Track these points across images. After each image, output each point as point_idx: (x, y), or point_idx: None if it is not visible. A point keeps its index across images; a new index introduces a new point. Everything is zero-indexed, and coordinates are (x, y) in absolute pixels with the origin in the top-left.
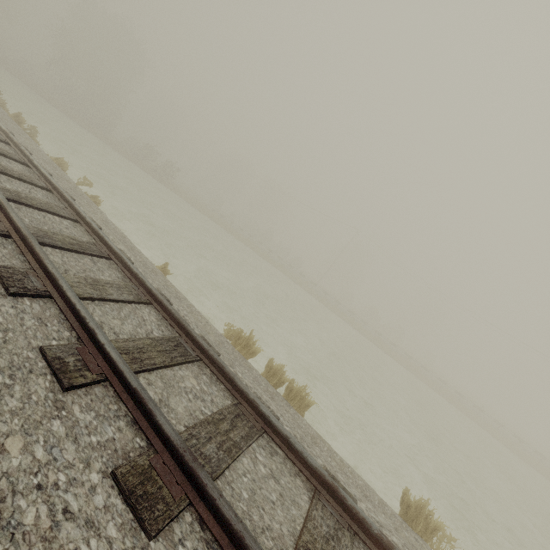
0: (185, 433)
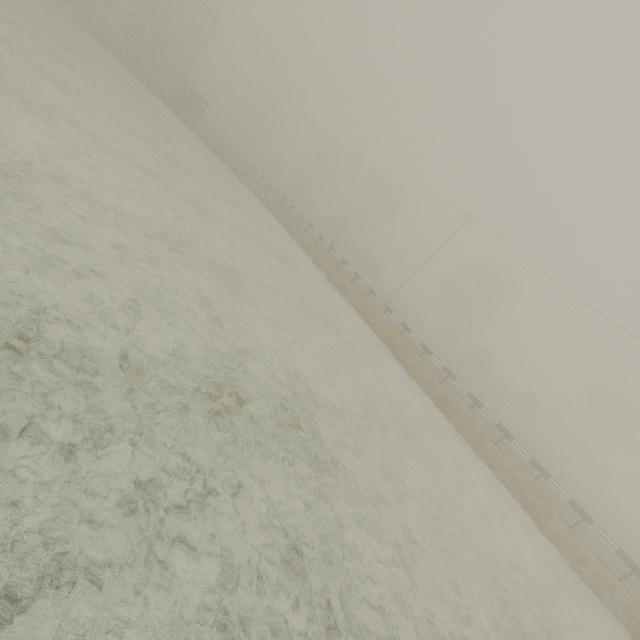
0: None
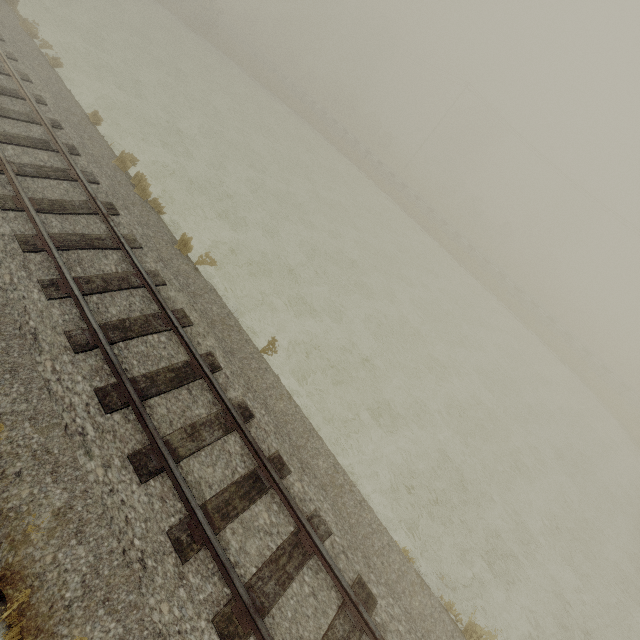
0: (19, 163)
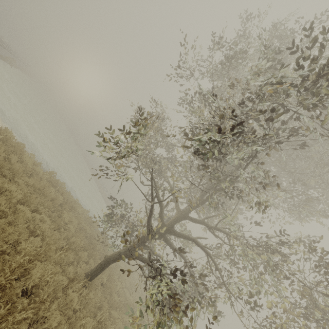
0: None
